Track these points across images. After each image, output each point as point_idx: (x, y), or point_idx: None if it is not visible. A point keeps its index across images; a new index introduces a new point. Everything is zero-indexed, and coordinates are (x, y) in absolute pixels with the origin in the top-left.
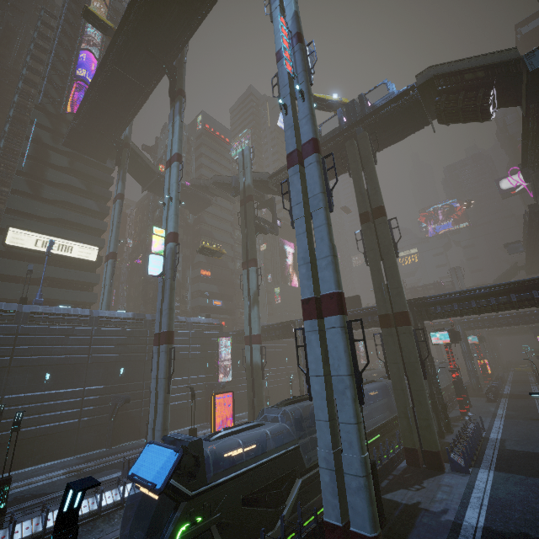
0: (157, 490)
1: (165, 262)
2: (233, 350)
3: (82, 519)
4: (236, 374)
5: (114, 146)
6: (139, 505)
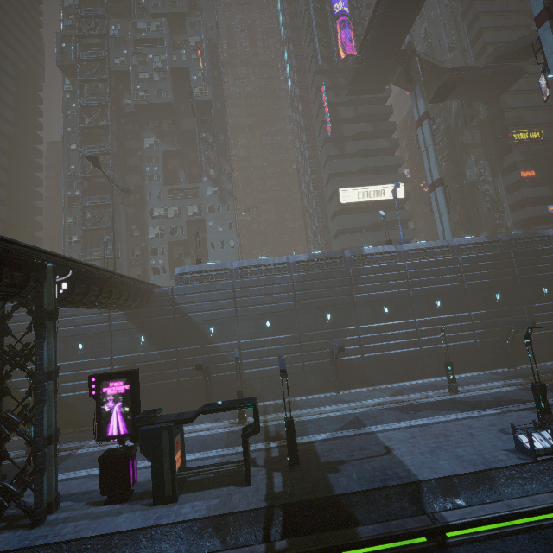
0: None
1: None
2: None
3: None
4: None
5: (399, 63)
6: None
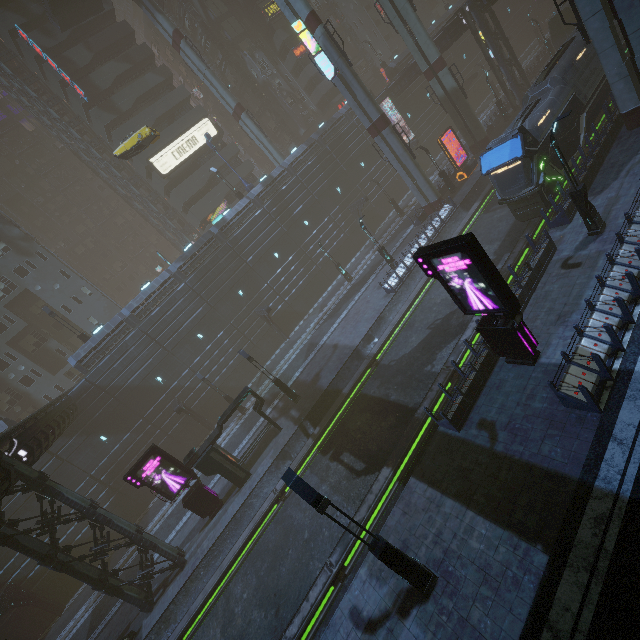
0: (521, 157)
1: (327, 56)
2: (396, 108)
3: (432, 239)
4: (413, 128)
5: None
6: (496, 184)
